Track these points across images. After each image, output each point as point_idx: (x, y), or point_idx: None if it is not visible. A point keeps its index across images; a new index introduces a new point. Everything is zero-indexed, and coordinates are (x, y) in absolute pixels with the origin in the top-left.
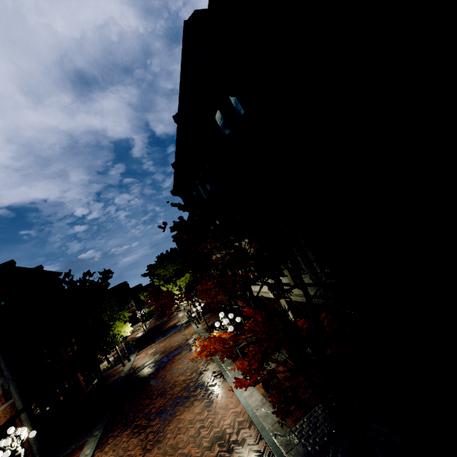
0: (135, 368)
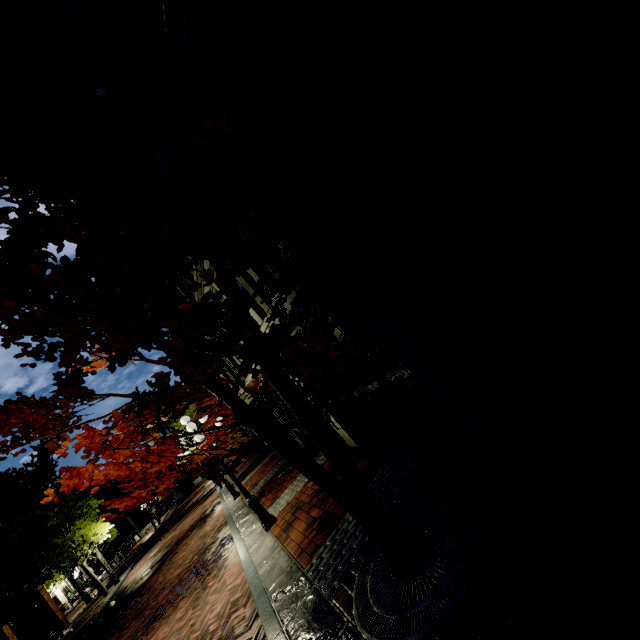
0: (121, 591)
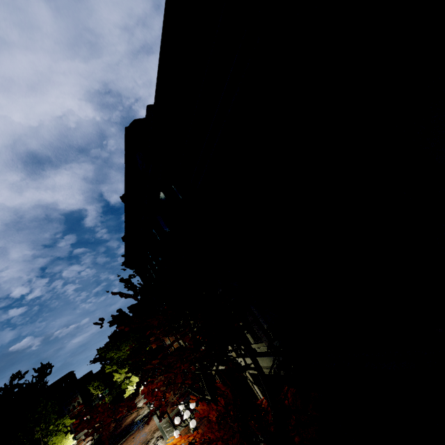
0: None
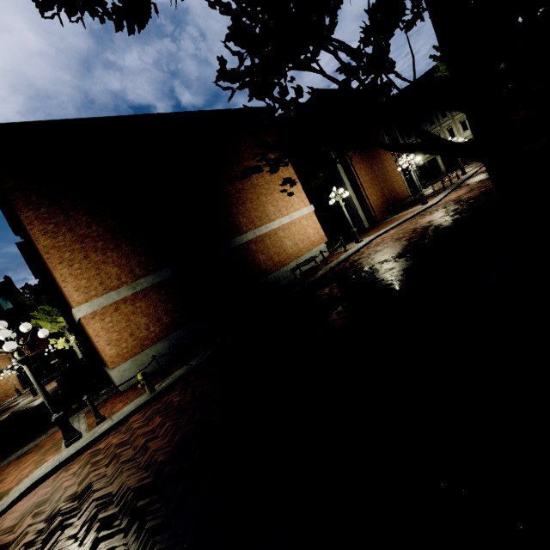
0: None
